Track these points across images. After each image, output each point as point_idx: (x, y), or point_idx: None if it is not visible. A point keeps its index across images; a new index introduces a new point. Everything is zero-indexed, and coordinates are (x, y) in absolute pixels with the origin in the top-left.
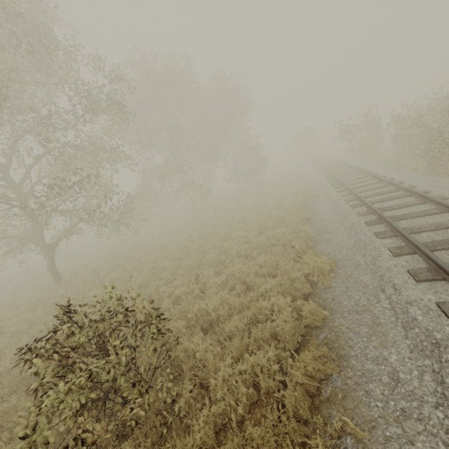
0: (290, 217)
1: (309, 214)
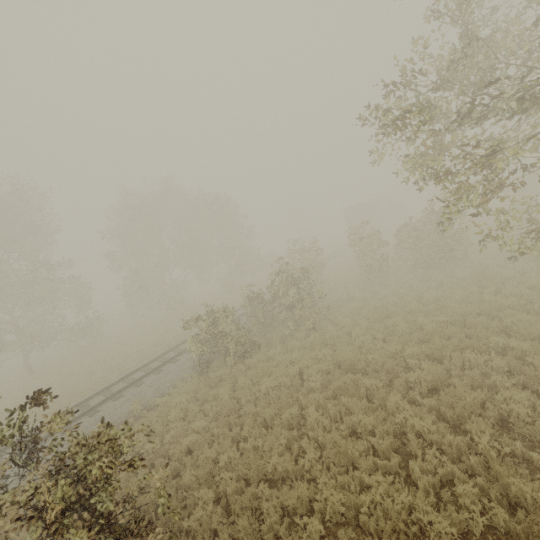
0: (137, 364)
1: (125, 370)
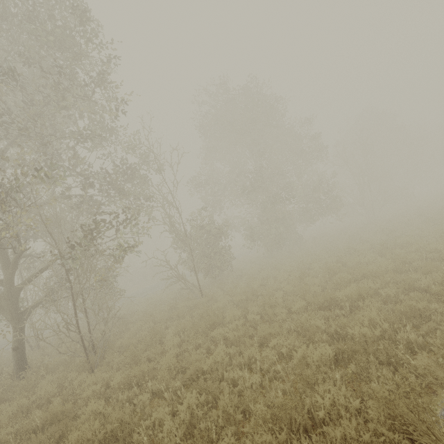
0: None
1: None
